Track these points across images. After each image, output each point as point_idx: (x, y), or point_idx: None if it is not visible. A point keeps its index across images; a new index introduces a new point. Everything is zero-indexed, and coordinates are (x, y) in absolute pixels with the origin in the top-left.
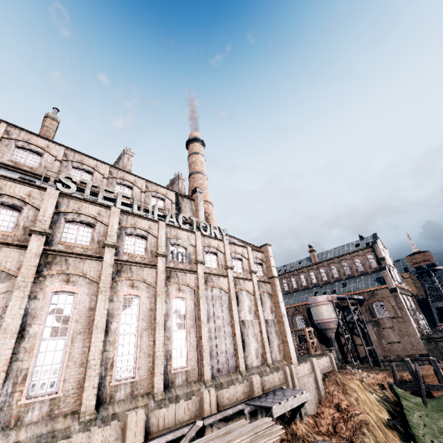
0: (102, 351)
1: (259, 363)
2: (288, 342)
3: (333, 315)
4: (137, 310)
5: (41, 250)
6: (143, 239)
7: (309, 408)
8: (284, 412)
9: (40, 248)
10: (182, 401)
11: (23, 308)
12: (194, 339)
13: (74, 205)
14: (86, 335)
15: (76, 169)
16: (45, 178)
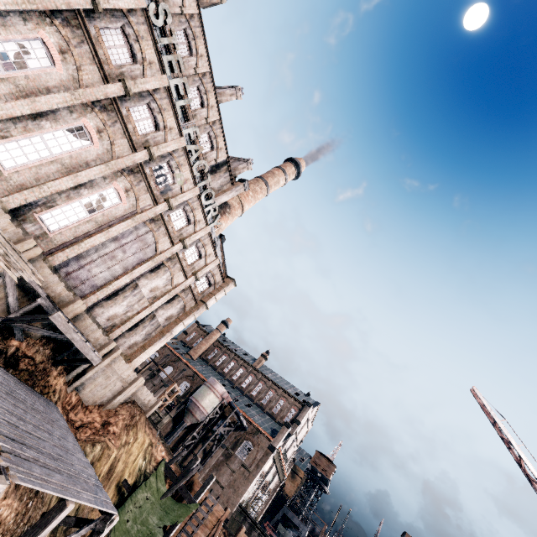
0: (12, 120)
1: (104, 324)
2: (145, 351)
3: (210, 410)
4: (78, 147)
5: (76, 8)
6: (155, 127)
7: (87, 394)
8: (62, 330)
9: (78, 6)
10: (9, 216)
11: (7, 7)
12: (85, 230)
13: (143, 31)
14: (19, 95)
15: (185, 35)
16: (156, 2)
